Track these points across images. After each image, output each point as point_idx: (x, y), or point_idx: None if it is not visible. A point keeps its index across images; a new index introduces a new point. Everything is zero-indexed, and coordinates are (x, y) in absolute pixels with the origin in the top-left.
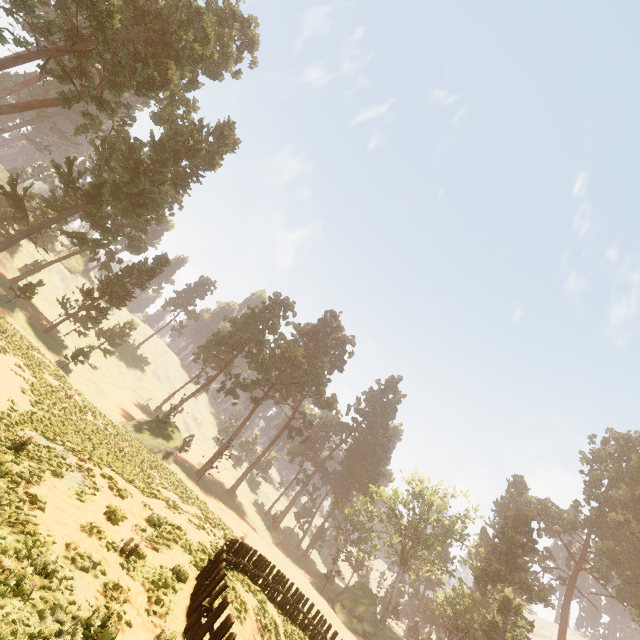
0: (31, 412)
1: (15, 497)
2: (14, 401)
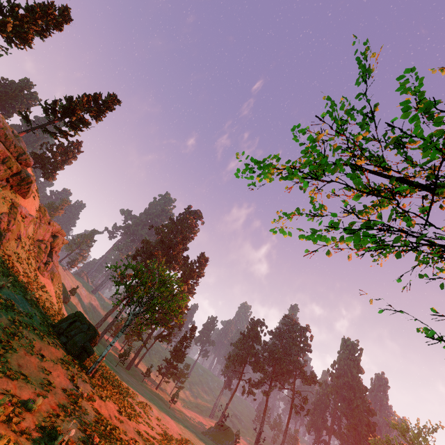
0: (184, 436)
1: None
2: (179, 433)
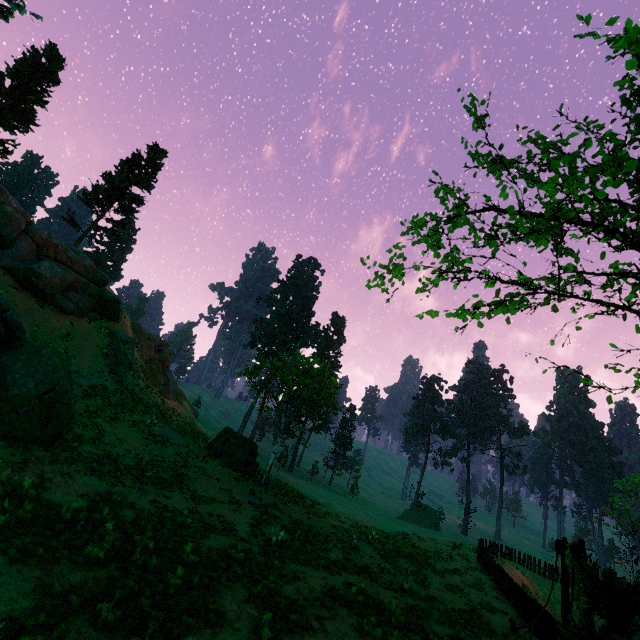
0: (379, 524)
1: (409, 543)
2: (372, 522)
